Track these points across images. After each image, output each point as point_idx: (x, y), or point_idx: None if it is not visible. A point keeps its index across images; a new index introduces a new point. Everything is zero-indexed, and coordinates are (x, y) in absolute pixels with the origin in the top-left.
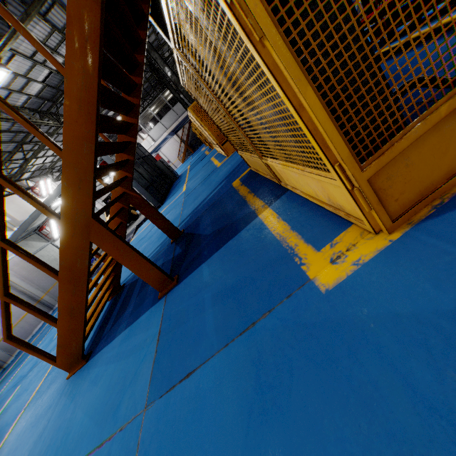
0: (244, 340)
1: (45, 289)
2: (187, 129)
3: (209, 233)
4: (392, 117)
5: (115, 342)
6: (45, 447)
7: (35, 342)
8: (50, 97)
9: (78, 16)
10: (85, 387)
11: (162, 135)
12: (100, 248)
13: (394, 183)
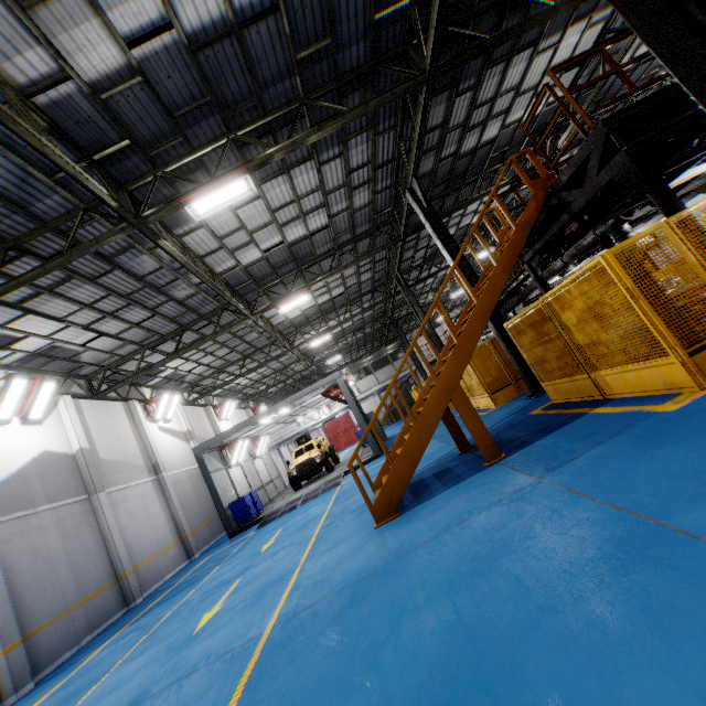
0: (618, 437)
1: (191, 527)
2: (393, 392)
3: (526, 434)
4: (697, 342)
5: (440, 495)
6: (405, 537)
7: (196, 574)
8: (297, 324)
9: (495, 280)
10: (424, 514)
11: (372, 388)
12: (455, 407)
13: (704, 363)
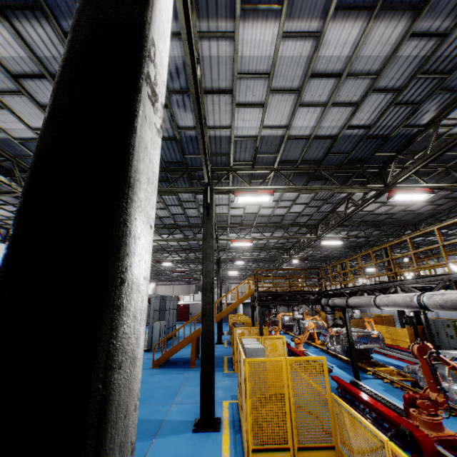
0: None
1: None
2: None
3: None
4: None
5: None
6: None
7: None
8: None
9: None
10: None
11: None
12: None
13: None
